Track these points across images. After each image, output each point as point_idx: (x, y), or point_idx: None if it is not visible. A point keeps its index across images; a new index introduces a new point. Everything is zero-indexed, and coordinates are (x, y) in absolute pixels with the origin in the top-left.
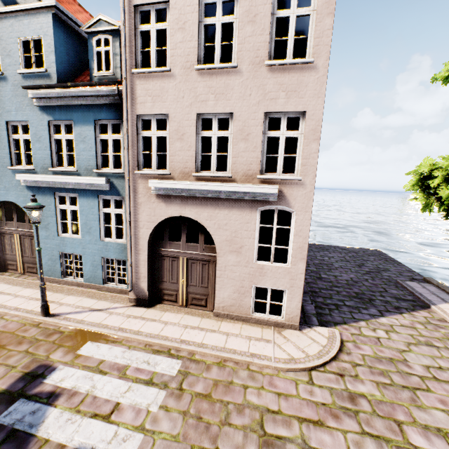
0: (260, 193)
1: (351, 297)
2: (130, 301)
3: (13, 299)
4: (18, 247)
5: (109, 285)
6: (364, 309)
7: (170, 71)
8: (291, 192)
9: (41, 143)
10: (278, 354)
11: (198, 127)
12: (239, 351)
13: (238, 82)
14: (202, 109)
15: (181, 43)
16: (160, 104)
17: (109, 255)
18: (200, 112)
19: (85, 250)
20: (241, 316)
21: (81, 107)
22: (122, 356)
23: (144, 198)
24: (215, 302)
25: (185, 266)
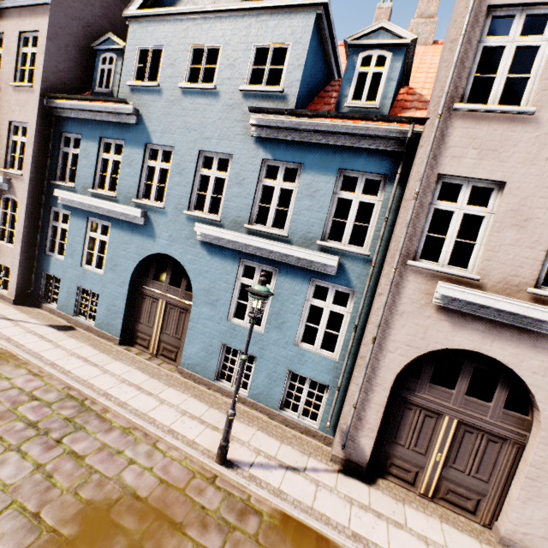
0: None
1: None
2: (333, 459)
3: (159, 406)
4: (159, 318)
5: (288, 415)
6: None
7: (533, 114)
8: None
9: (243, 187)
10: None
11: None
12: None
13: None
14: None
15: None
16: (492, 163)
17: (303, 369)
18: None
19: (264, 351)
20: None
21: (323, 147)
22: None
23: (410, 305)
24: (507, 518)
25: (451, 433)
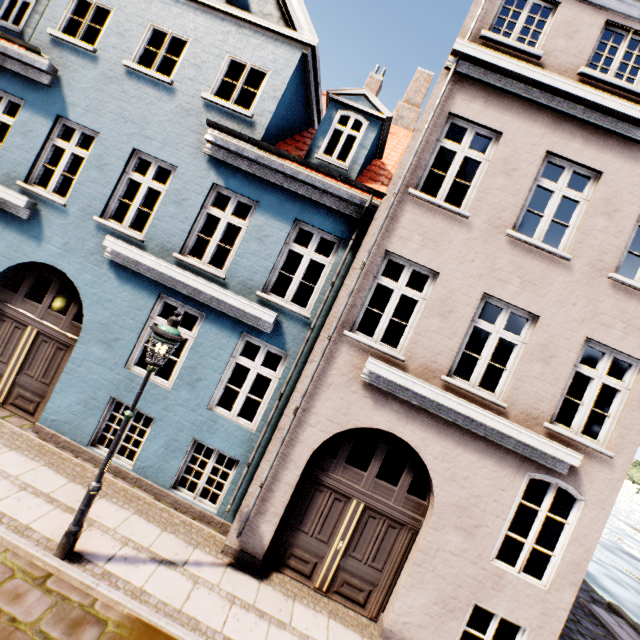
0: (544, 452)
1: None
2: (225, 551)
3: None
4: (22, 351)
5: (182, 496)
6: None
7: (468, 218)
8: (589, 469)
9: (181, 208)
10: None
11: (475, 310)
12: None
13: (562, 279)
14: (495, 289)
15: (498, 190)
16: (431, 252)
17: (212, 439)
18: (491, 293)
19: (166, 412)
20: None
21: (283, 191)
22: None
23: (339, 377)
24: (392, 608)
25: (356, 519)
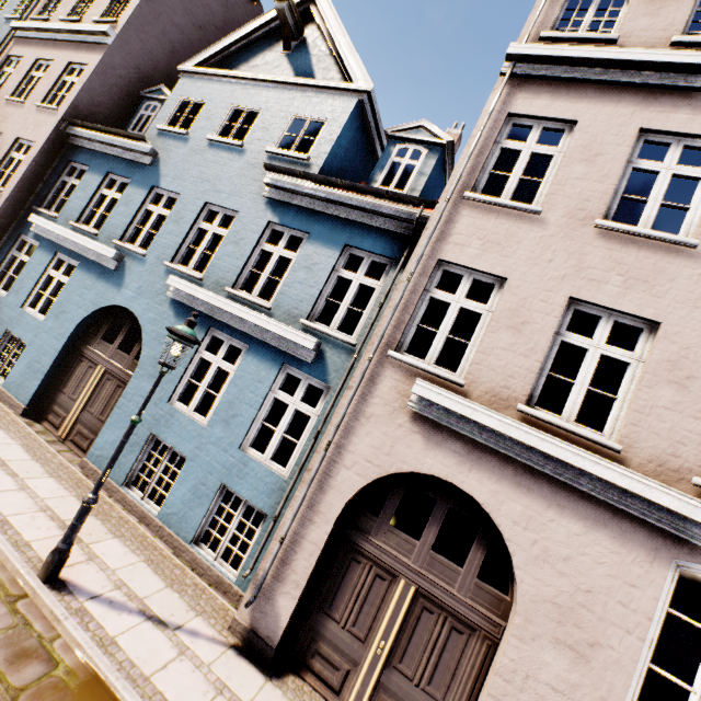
0: (698, 524)
1: None
2: (233, 627)
3: (14, 491)
4: (89, 389)
5: (201, 553)
6: None
7: (539, 214)
8: None
9: (238, 247)
10: None
11: (560, 321)
12: None
13: (688, 272)
14: (586, 292)
15: (578, 180)
16: (495, 256)
17: (240, 486)
18: (580, 297)
19: (199, 451)
20: None
21: (334, 220)
22: None
23: (382, 407)
24: None
25: (404, 609)
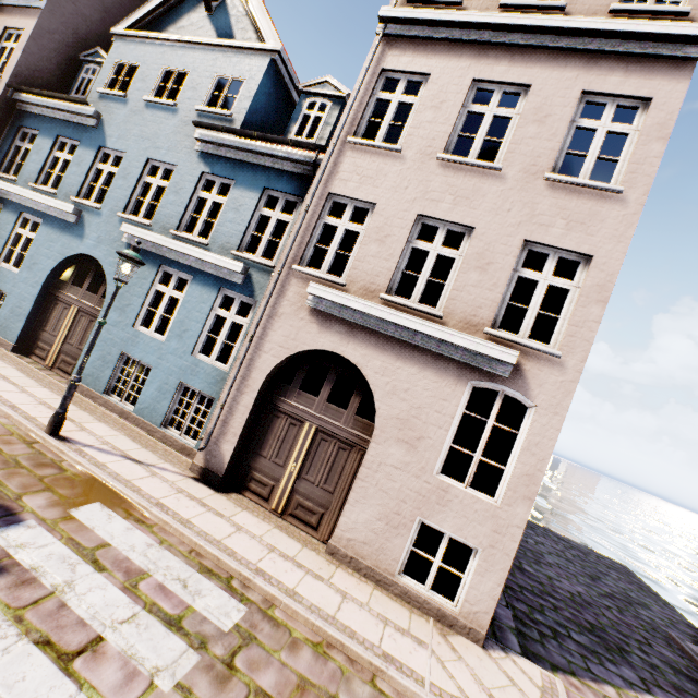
0: (483, 356)
1: (582, 628)
2: (192, 468)
3: (17, 392)
4: (67, 325)
5: (169, 432)
6: (610, 662)
7: (400, 152)
8: (536, 372)
9: (179, 196)
10: (439, 679)
11: (412, 233)
12: (362, 638)
13: (495, 189)
14: (429, 210)
15: (429, 123)
16: (369, 187)
17: (194, 381)
18: (425, 214)
19: (161, 361)
20: (377, 572)
21: (255, 168)
22: (143, 550)
23: (290, 308)
24: (337, 524)
25: (308, 441)
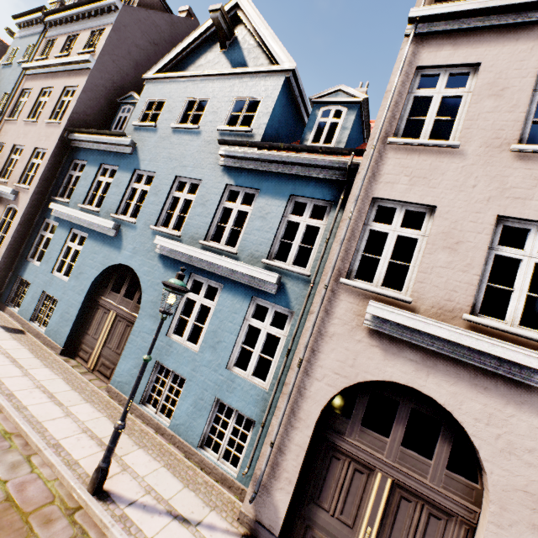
0: None
1: None
2: (241, 519)
3: (61, 418)
4: (106, 330)
5: (207, 455)
6: None
7: (458, 147)
8: None
9: (205, 207)
10: None
11: (491, 237)
12: None
13: None
14: (512, 209)
15: (489, 113)
16: (423, 189)
17: (230, 398)
18: (507, 214)
19: (195, 373)
20: None
21: (278, 176)
22: None
23: (341, 327)
24: None
25: (384, 499)
